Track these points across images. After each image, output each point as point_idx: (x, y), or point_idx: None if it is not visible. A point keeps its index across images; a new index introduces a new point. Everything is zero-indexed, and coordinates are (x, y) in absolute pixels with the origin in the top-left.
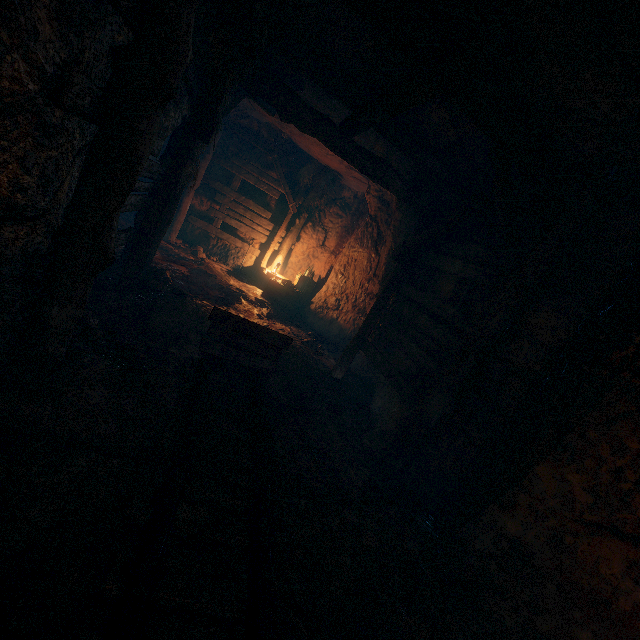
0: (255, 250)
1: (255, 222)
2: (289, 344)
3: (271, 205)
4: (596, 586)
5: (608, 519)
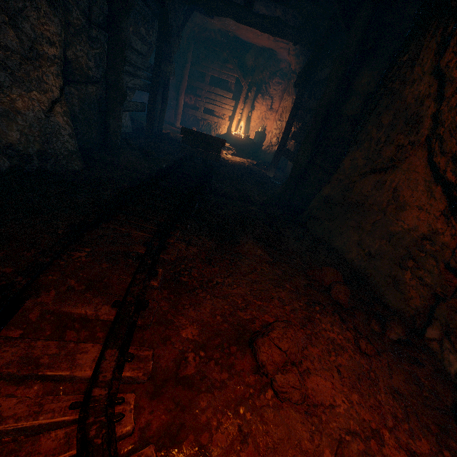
0: (226, 122)
1: (223, 103)
2: (224, 143)
3: (232, 88)
4: (359, 199)
5: (370, 167)
